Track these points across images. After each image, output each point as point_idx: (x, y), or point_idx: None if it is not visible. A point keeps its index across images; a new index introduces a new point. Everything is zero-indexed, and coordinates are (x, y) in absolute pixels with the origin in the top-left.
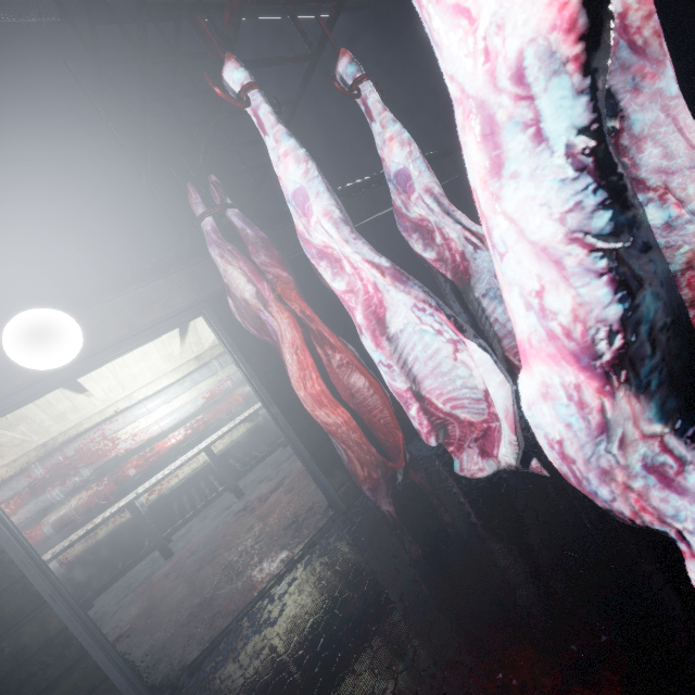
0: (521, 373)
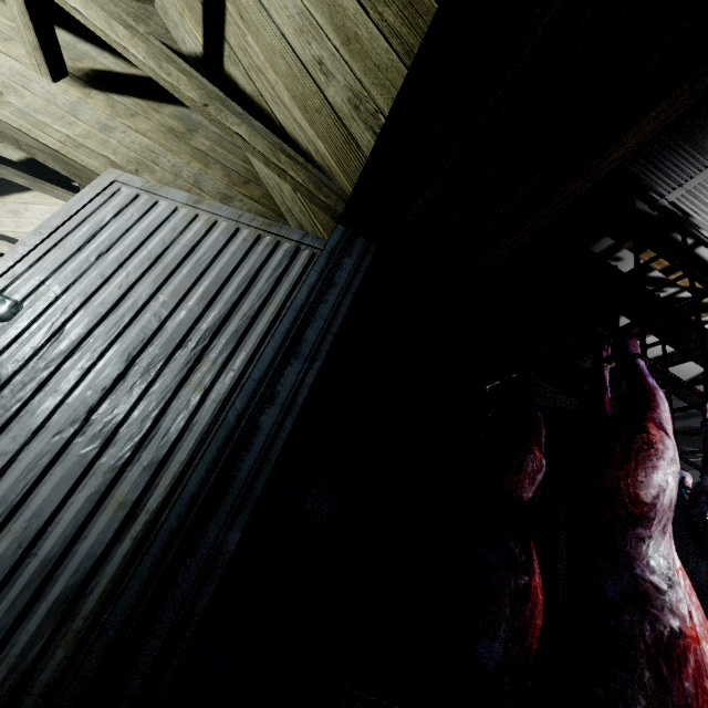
0: None
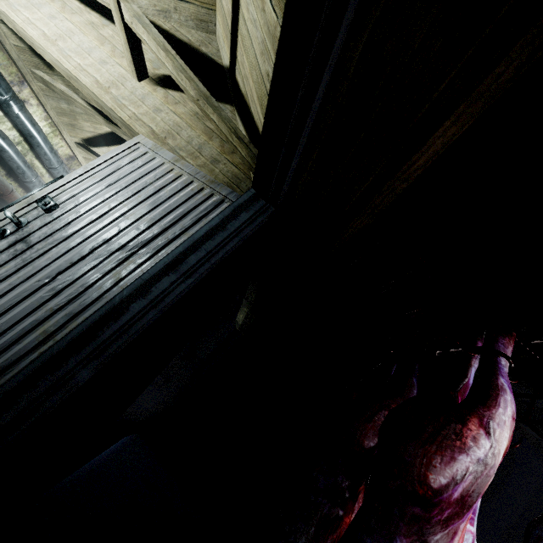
0: None
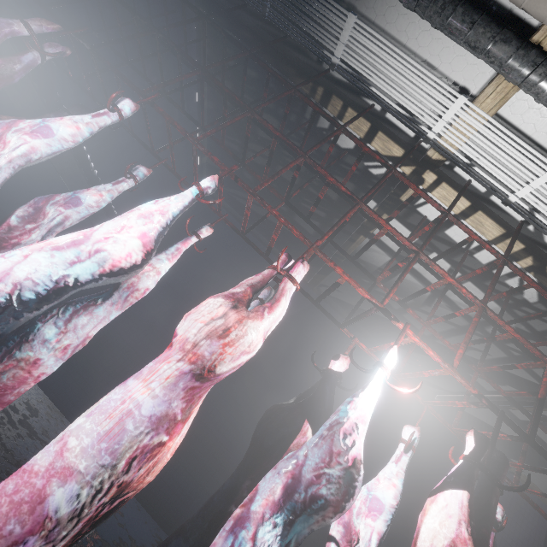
0: None
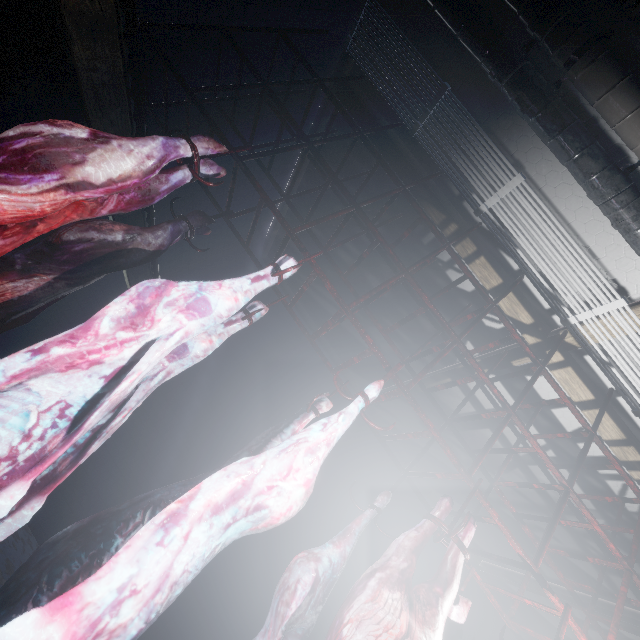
0: (36, 612)
